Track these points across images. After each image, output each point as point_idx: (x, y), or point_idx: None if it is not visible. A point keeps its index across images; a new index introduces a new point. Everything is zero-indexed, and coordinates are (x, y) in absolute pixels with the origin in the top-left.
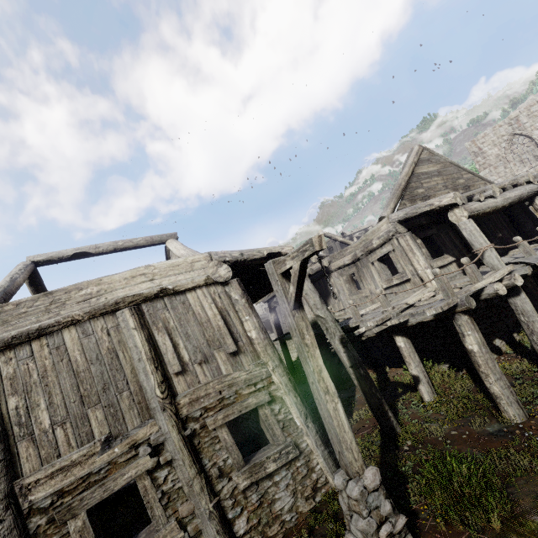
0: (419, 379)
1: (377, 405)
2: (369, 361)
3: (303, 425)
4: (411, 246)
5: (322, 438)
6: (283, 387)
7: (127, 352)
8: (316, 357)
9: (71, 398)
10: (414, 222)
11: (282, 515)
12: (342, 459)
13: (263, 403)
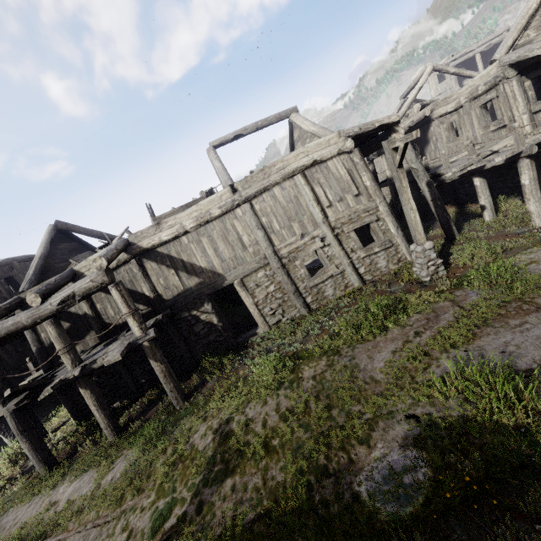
0: (485, 207)
1: (446, 223)
2: (454, 200)
3: (395, 232)
4: (515, 92)
5: (406, 239)
6: (385, 213)
7: (302, 197)
8: (407, 193)
9: (284, 218)
10: (529, 61)
11: (381, 269)
12: (415, 238)
13: (373, 221)
